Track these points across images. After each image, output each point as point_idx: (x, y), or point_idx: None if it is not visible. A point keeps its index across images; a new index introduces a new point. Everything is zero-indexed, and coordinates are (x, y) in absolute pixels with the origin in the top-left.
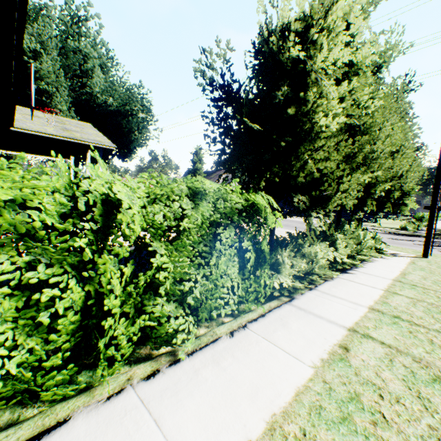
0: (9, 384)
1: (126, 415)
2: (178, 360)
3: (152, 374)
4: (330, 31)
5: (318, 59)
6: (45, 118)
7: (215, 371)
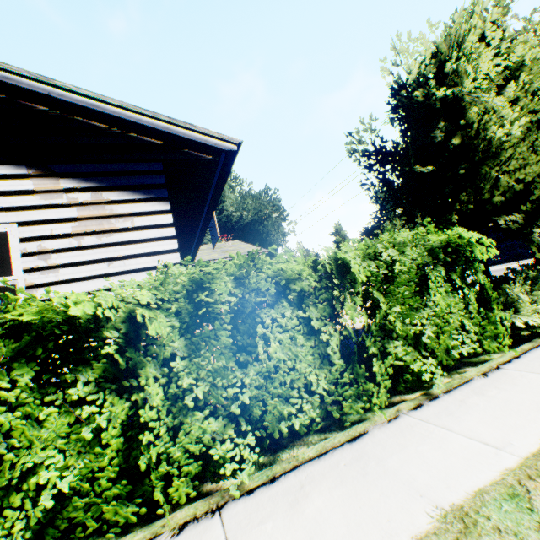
0: (315, 408)
1: (412, 427)
2: (435, 397)
3: (417, 406)
4: (468, 55)
5: (465, 83)
6: (206, 249)
7: (482, 398)
